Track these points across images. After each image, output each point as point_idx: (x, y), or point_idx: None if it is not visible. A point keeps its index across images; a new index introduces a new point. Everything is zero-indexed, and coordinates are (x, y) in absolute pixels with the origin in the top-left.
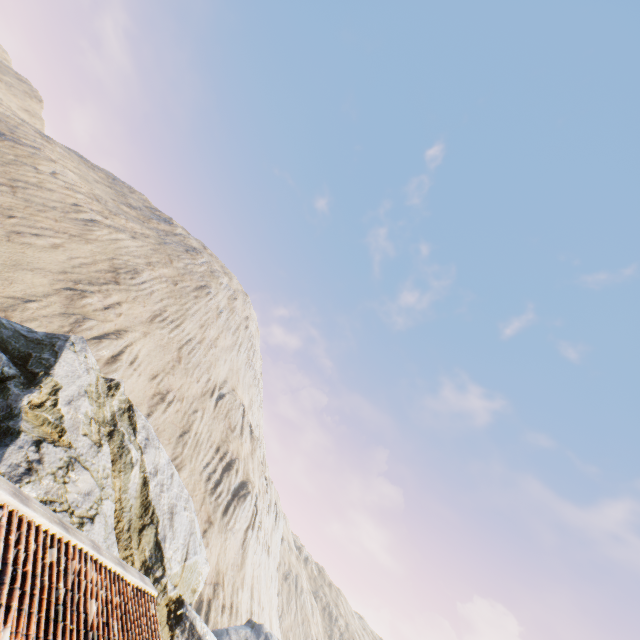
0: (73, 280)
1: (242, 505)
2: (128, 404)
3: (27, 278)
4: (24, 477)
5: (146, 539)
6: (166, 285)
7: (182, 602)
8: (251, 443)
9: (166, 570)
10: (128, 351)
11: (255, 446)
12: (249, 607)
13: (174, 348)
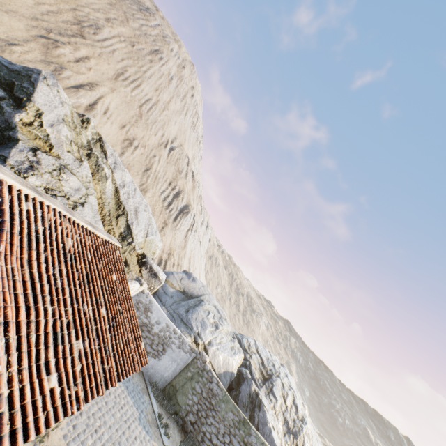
0: (45, 28)
1: (185, 218)
2: (98, 136)
3: (5, 20)
4: (29, 171)
5: (121, 222)
6: (125, 45)
7: (145, 256)
8: (192, 183)
9: (134, 240)
10: (101, 102)
11: (195, 185)
12: (188, 266)
13: (136, 106)
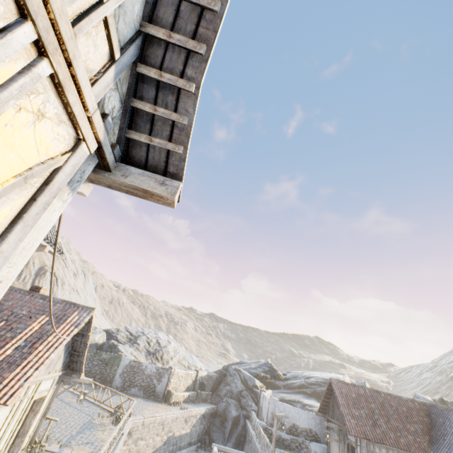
0: None
1: (44, 278)
2: None
3: None
4: None
5: None
6: None
7: None
8: None
9: None
10: None
11: None
12: None
13: None
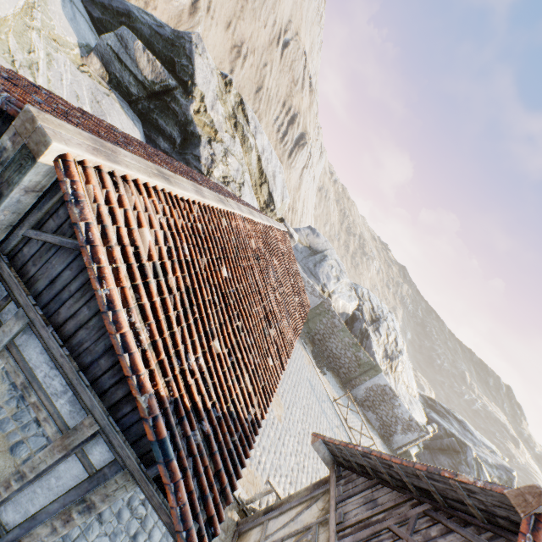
0: None
1: (301, 152)
2: (239, 98)
3: None
4: (212, 165)
5: (264, 191)
6: None
7: (283, 220)
8: (309, 97)
9: (275, 207)
10: None
11: (312, 100)
12: (301, 210)
13: None
